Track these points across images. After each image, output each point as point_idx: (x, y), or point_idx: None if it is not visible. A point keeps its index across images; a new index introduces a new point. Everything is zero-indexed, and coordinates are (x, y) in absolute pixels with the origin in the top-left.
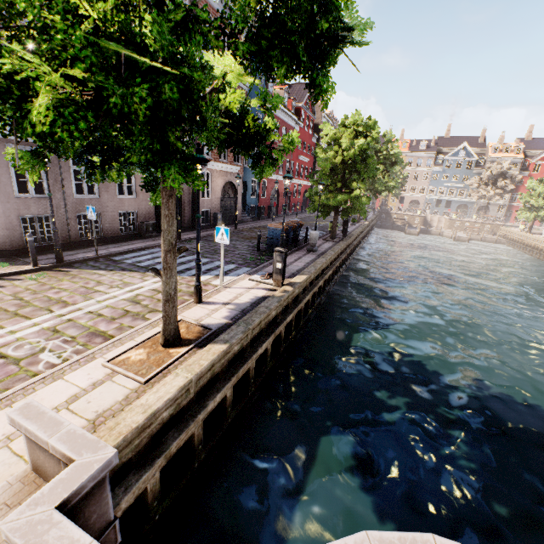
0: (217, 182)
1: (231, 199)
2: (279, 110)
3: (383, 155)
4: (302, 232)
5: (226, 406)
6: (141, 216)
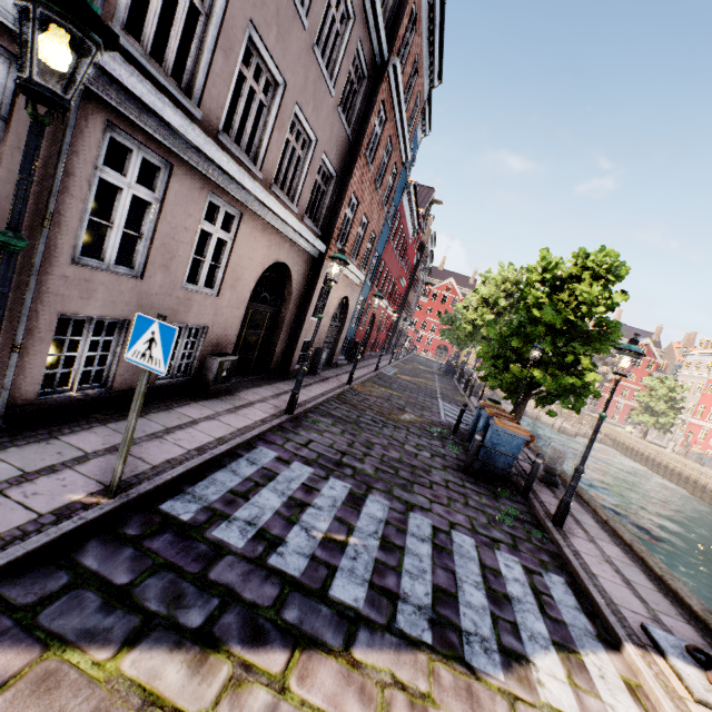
0: (335, 293)
1: (336, 325)
2: (408, 209)
3: None
4: (442, 407)
5: None
6: (211, 339)
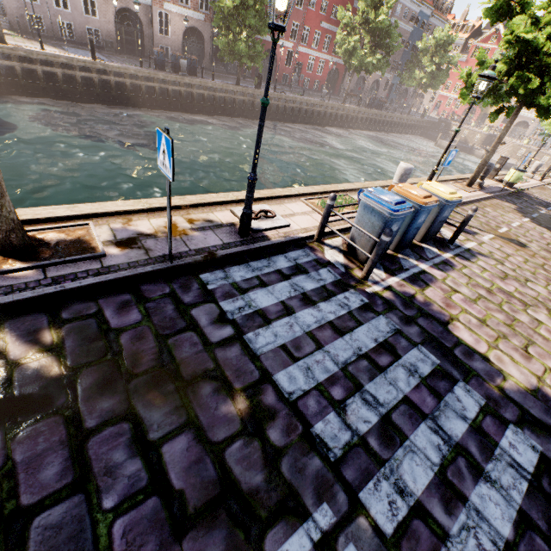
0: (177, 24)
1: (199, 46)
2: None
3: (373, 23)
4: None
5: (18, 74)
6: (104, 35)
